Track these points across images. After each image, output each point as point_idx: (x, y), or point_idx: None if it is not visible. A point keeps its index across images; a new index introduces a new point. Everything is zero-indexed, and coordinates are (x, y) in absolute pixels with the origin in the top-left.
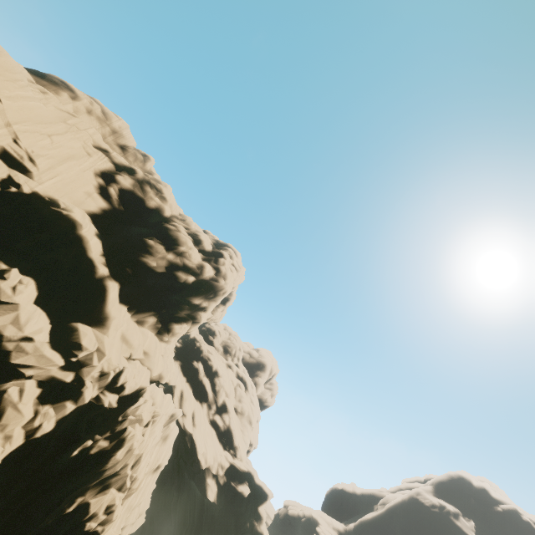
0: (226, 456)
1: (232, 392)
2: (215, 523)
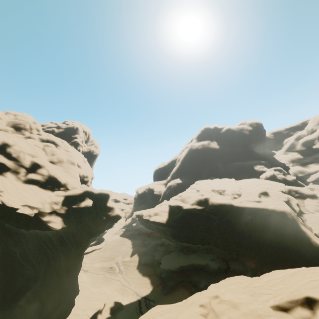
0: (57, 194)
1: (40, 152)
2: (77, 236)
